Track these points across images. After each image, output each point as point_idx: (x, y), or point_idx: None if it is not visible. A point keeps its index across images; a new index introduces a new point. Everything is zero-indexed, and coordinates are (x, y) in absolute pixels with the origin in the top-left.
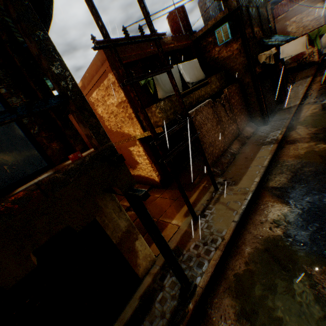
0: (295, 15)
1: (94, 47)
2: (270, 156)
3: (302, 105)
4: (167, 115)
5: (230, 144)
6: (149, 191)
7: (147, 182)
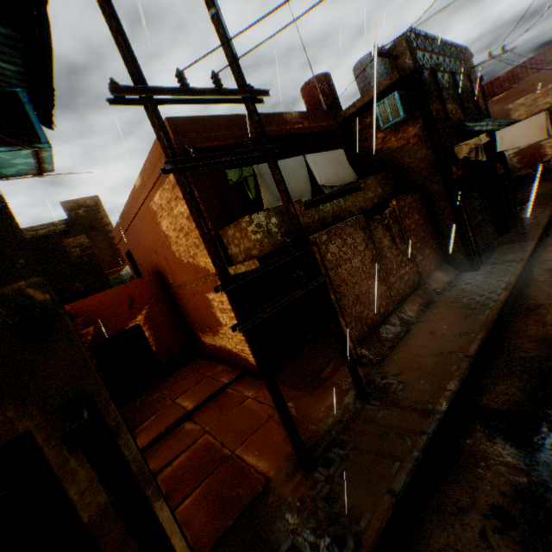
0: (522, 93)
1: (112, 99)
2: (484, 334)
3: (548, 238)
4: (271, 238)
5: (401, 302)
6: (236, 382)
7: (237, 363)
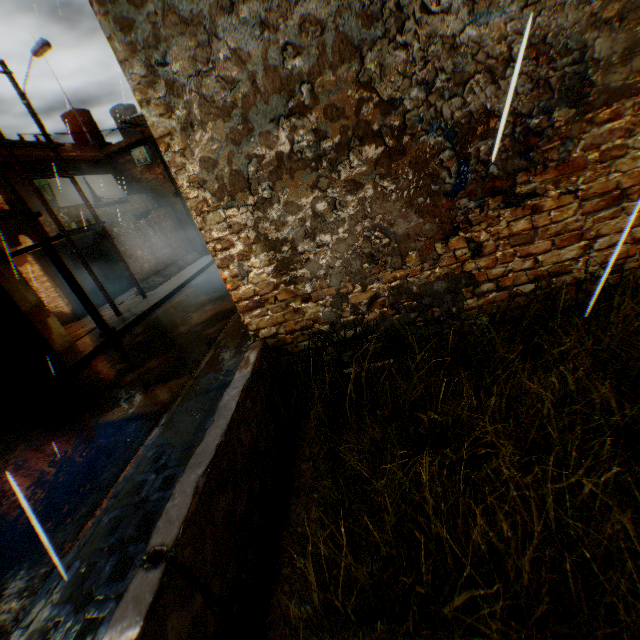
0: None
1: None
2: (199, 269)
3: None
4: (75, 222)
5: (166, 267)
6: None
7: None
